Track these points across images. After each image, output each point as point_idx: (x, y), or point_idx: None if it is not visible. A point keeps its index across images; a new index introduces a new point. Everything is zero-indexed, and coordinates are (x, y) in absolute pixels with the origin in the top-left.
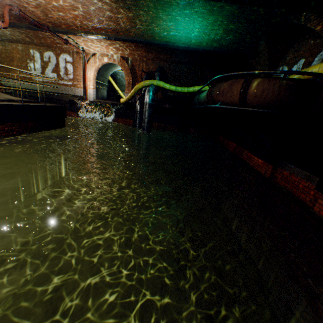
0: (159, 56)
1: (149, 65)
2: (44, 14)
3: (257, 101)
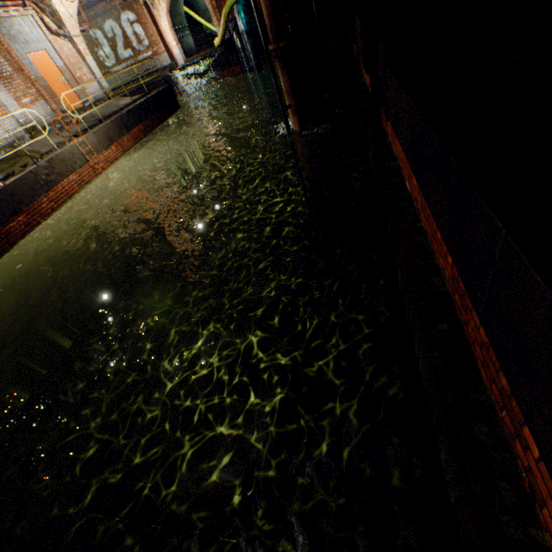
0: None
1: None
2: None
3: None
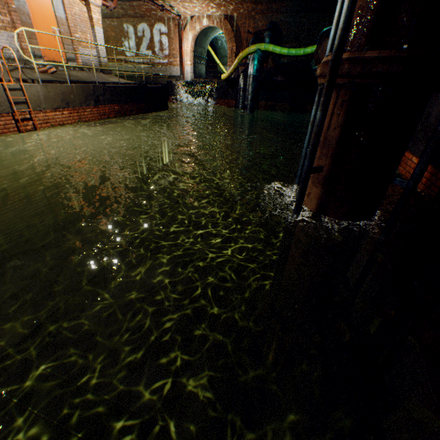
0: (271, 7)
1: (257, 23)
2: None
3: None
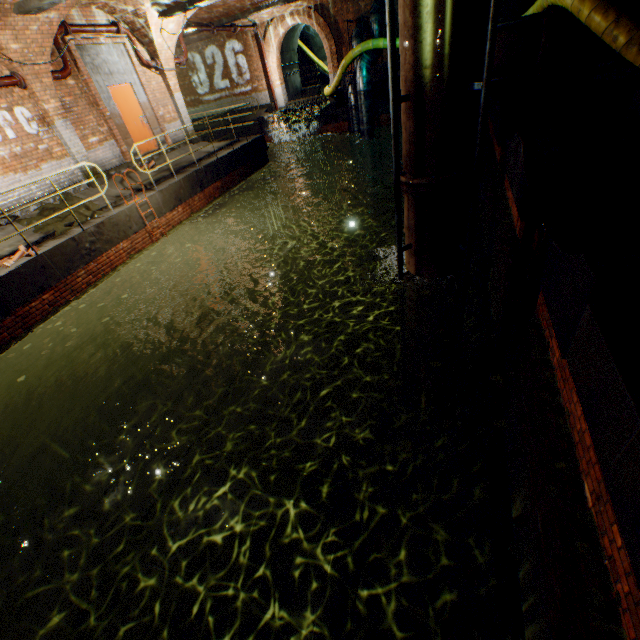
0: None
1: (358, 4)
2: (208, 12)
3: None
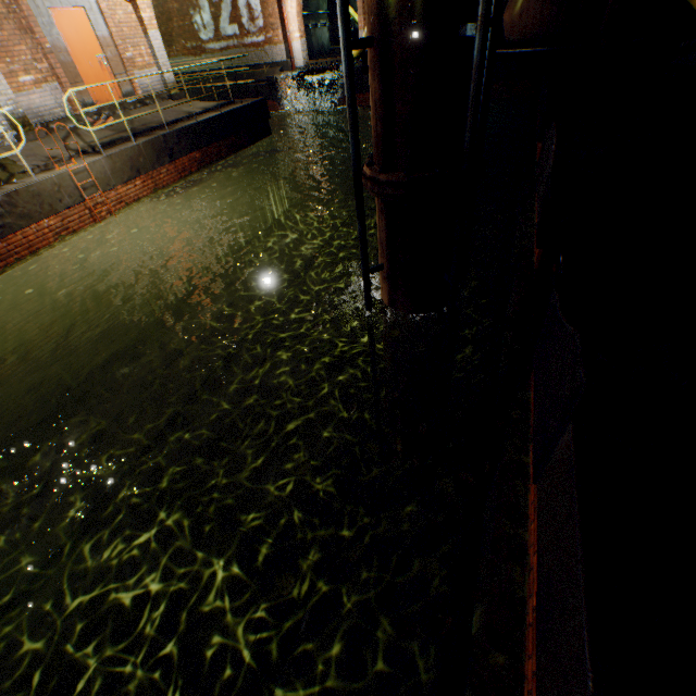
0: None
1: None
2: None
3: (516, 34)
